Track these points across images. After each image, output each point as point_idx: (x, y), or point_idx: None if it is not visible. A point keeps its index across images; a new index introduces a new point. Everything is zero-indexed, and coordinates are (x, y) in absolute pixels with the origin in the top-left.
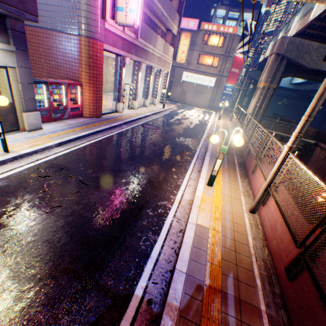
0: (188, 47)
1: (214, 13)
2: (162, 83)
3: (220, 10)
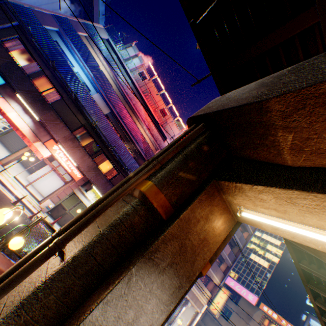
0: (224, 300)
1: (306, 319)
2: (188, 318)
3: (315, 320)
